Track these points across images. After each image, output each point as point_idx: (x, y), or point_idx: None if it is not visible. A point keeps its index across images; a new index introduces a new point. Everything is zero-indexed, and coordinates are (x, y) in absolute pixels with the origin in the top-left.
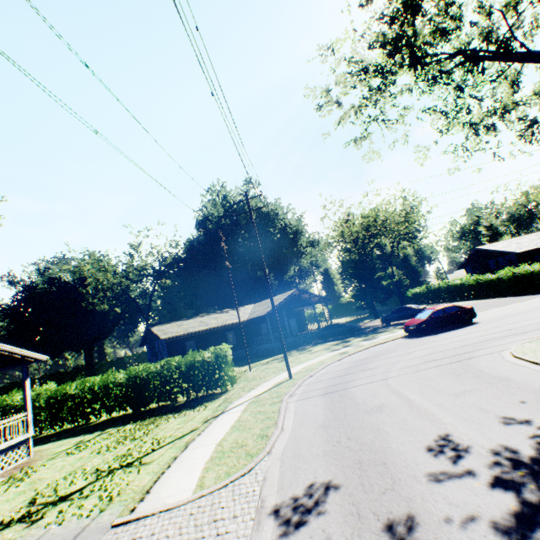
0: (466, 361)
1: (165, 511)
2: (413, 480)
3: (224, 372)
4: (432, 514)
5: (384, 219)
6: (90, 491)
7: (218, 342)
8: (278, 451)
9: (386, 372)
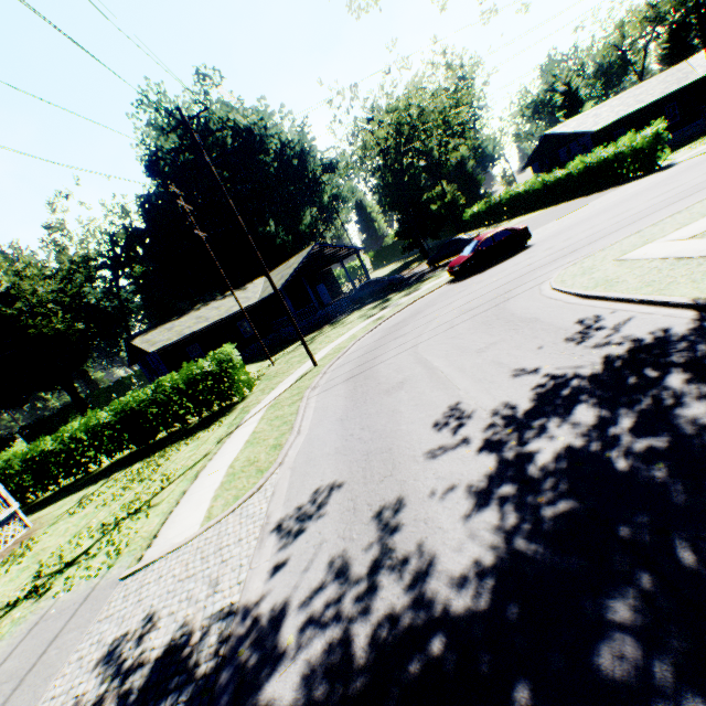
0: (503, 305)
1: (173, 552)
2: (412, 462)
3: (235, 378)
4: (419, 492)
5: (419, 111)
6: (98, 550)
7: (229, 338)
8: (290, 460)
9: (419, 336)
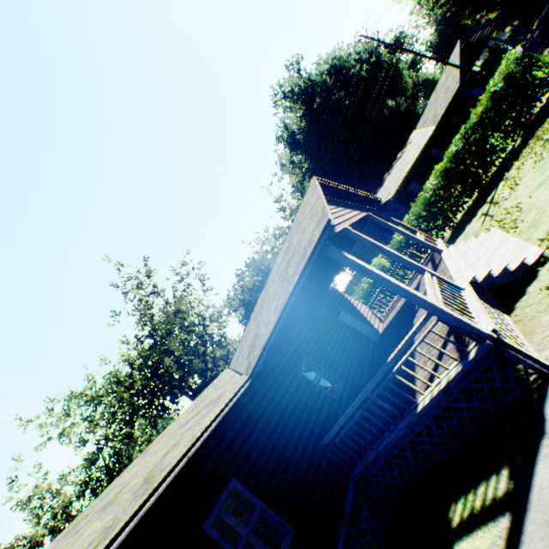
0: None
1: None
2: None
3: (543, 65)
4: None
5: None
6: None
7: (432, 167)
8: None
9: None
